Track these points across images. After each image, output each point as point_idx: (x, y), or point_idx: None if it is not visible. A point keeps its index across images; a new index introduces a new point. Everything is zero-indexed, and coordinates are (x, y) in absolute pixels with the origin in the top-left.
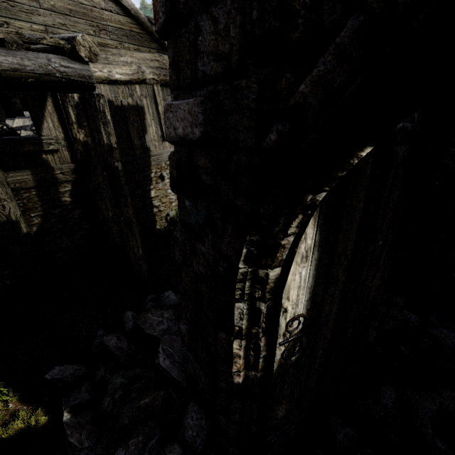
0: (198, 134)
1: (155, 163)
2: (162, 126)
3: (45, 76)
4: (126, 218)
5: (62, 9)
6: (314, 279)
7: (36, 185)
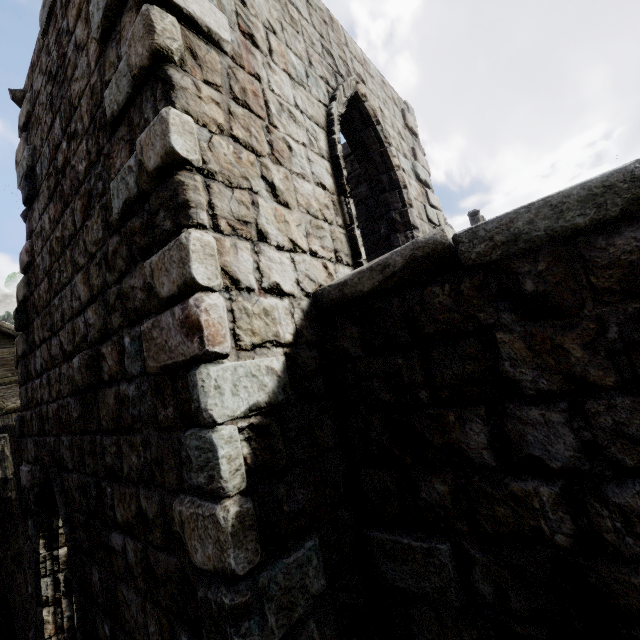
0: (29, 485)
1: None
2: None
3: None
4: (14, 551)
5: None
6: None
7: None
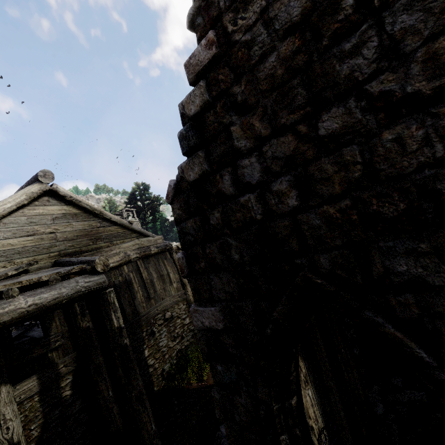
0: (222, 326)
1: (145, 322)
2: (147, 289)
3: (75, 294)
4: (137, 392)
5: (71, 237)
6: (318, 394)
7: (40, 389)
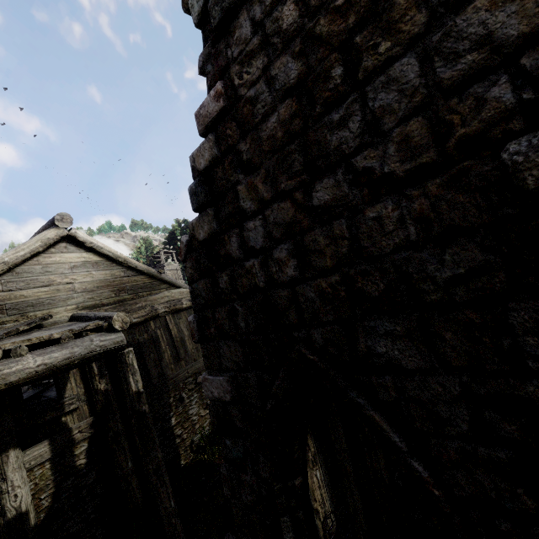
0: (229, 398)
1: (173, 387)
2: (176, 348)
3: (89, 354)
4: (155, 465)
5: (91, 288)
6: (328, 476)
7: (52, 456)
